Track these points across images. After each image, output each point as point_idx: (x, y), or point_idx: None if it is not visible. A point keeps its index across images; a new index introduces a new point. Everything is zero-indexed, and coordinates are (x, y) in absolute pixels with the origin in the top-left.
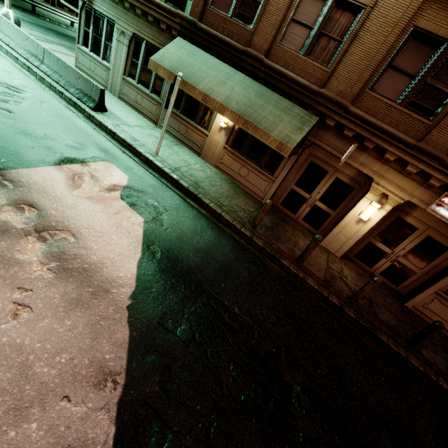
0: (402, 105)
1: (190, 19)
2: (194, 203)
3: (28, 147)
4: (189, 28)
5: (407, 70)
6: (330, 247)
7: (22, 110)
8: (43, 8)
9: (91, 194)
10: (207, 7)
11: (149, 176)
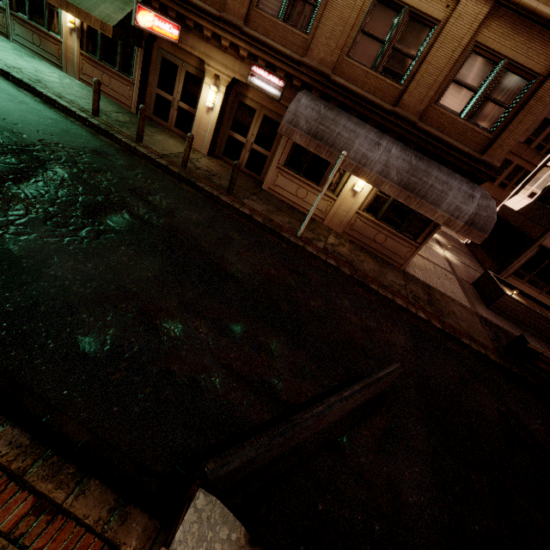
0: None
1: None
2: (30, 93)
3: None
4: None
5: None
6: (197, 146)
7: None
8: None
9: None
10: None
11: None
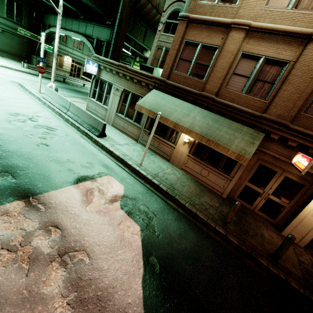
0: None
1: (161, 79)
2: (173, 203)
3: (57, 171)
4: (161, 84)
5: None
6: None
7: (55, 143)
8: (69, 79)
9: (99, 208)
10: (172, 71)
11: (138, 184)
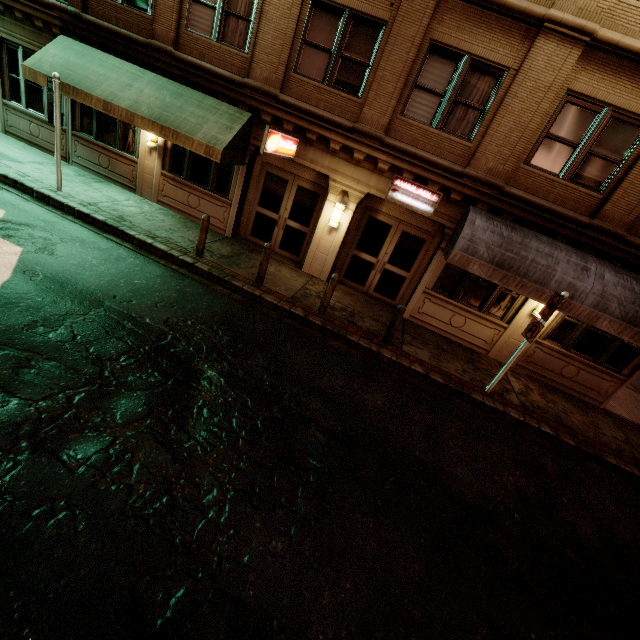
0: (330, 85)
1: (70, 10)
2: (116, 238)
3: None
4: (72, 22)
5: (322, 45)
6: (313, 271)
7: None
8: None
9: None
10: None
11: (43, 212)
